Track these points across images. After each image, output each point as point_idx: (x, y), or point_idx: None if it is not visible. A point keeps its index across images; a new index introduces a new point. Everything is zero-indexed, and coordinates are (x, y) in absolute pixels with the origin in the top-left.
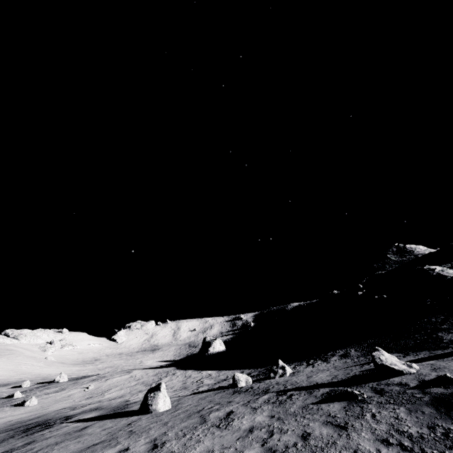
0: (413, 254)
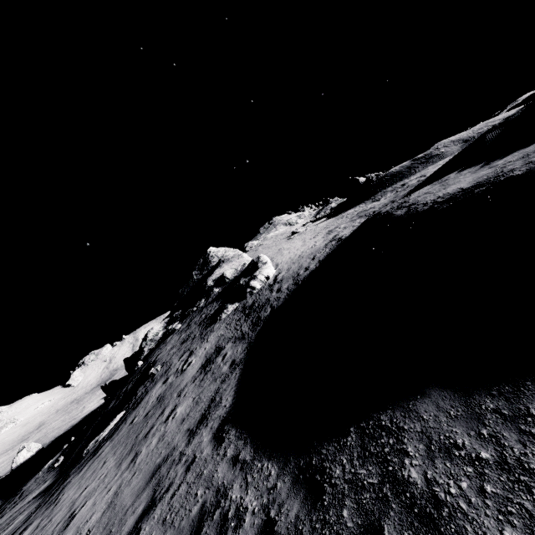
0: (208, 268)
